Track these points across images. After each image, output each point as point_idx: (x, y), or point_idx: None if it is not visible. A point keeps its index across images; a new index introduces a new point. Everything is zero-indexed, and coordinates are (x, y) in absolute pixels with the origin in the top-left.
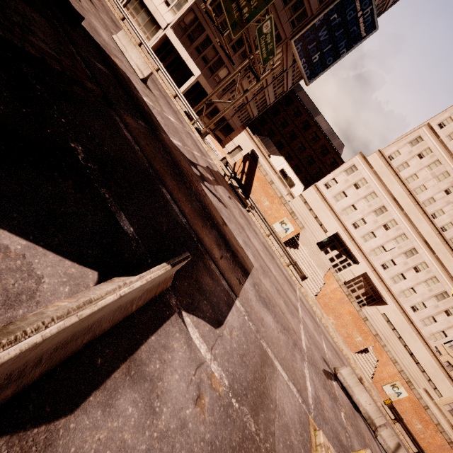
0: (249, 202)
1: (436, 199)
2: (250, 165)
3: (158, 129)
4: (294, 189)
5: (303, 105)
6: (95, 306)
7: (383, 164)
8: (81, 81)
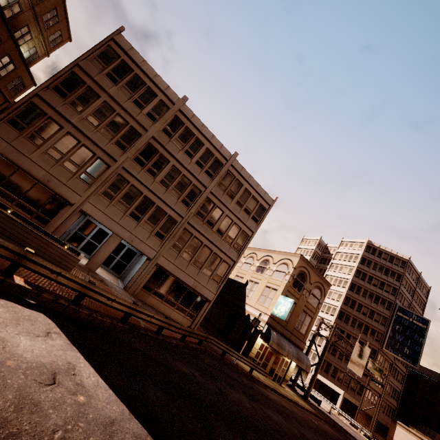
0: None
1: None
2: None
3: None
4: None
5: (430, 379)
6: None
7: None
8: (335, 426)
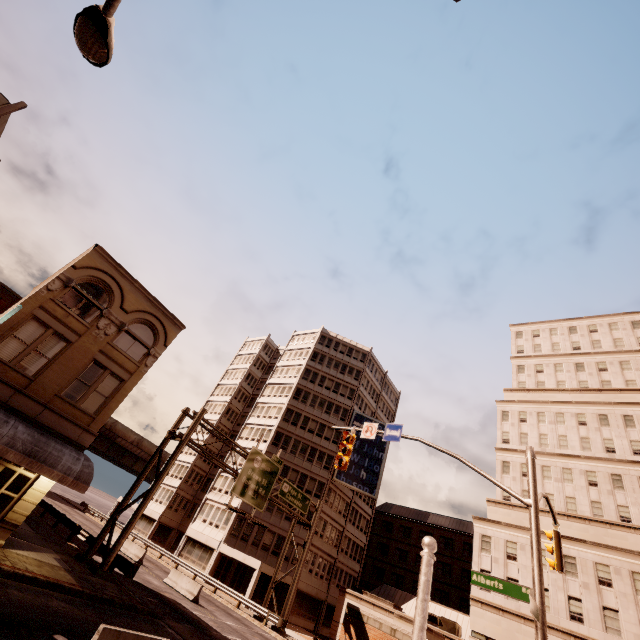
0: None
1: (596, 499)
2: (356, 628)
3: (207, 629)
4: (467, 633)
5: (404, 519)
6: (140, 634)
7: (507, 509)
8: (135, 605)
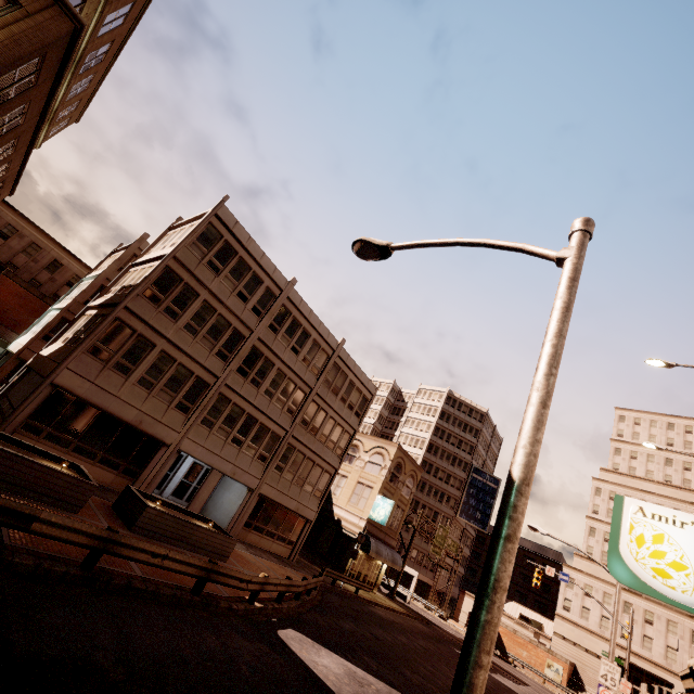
0: (509, 657)
1: None
2: None
3: (439, 626)
4: (547, 630)
5: None
6: None
7: (589, 562)
8: (423, 619)
